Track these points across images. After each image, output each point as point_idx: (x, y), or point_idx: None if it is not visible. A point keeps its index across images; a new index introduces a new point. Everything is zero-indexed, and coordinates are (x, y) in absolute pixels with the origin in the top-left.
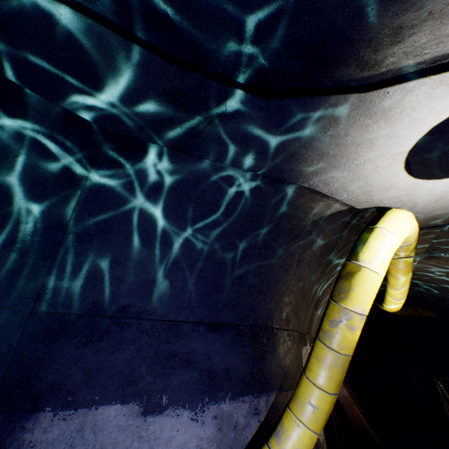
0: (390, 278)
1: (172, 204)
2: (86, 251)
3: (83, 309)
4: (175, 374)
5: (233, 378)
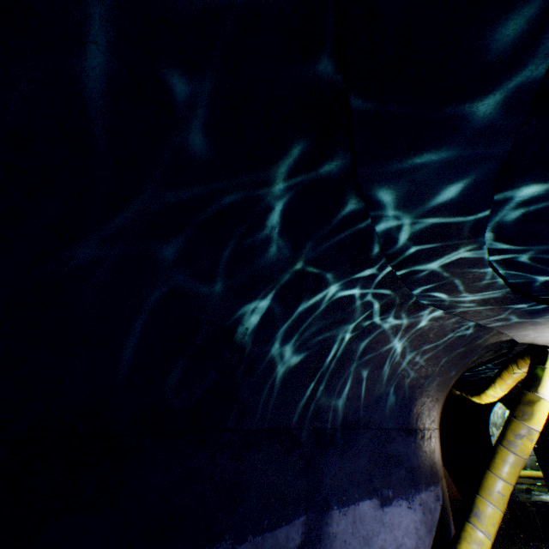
0: (500, 381)
1: (407, 338)
2: (344, 375)
3: (338, 423)
4: (392, 472)
5: (423, 473)
